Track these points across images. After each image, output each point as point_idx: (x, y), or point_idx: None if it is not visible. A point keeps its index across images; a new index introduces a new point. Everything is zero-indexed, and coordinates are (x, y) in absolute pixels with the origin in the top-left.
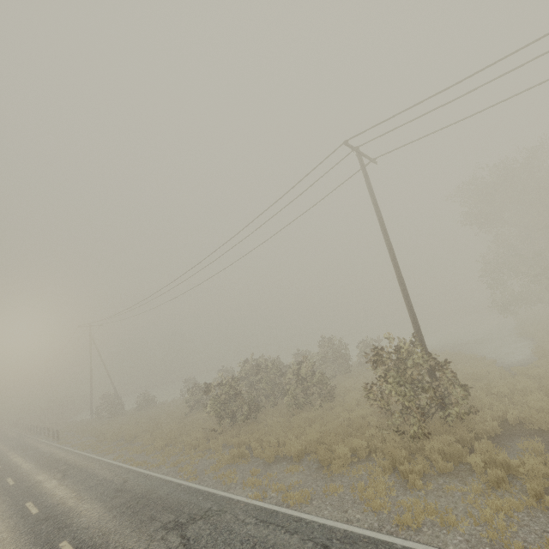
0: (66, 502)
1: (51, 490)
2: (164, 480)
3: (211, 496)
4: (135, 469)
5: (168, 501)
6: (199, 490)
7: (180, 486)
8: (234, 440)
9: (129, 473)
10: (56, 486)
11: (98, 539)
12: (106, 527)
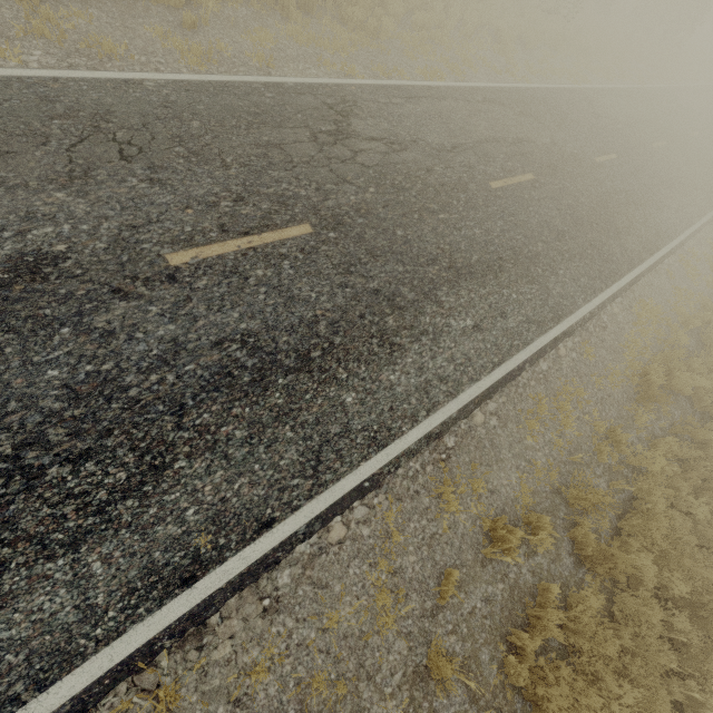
0: (523, 151)
1: (461, 161)
2: (521, 90)
3: (567, 91)
4: (462, 86)
5: (565, 105)
6: (555, 89)
7: (542, 91)
8: (476, 18)
9: (474, 94)
10: (450, 155)
11: (599, 145)
12: (586, 138)
